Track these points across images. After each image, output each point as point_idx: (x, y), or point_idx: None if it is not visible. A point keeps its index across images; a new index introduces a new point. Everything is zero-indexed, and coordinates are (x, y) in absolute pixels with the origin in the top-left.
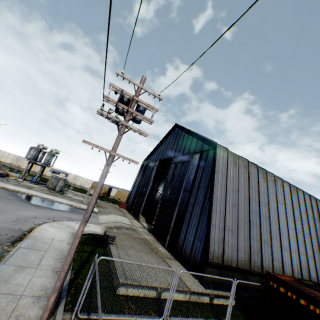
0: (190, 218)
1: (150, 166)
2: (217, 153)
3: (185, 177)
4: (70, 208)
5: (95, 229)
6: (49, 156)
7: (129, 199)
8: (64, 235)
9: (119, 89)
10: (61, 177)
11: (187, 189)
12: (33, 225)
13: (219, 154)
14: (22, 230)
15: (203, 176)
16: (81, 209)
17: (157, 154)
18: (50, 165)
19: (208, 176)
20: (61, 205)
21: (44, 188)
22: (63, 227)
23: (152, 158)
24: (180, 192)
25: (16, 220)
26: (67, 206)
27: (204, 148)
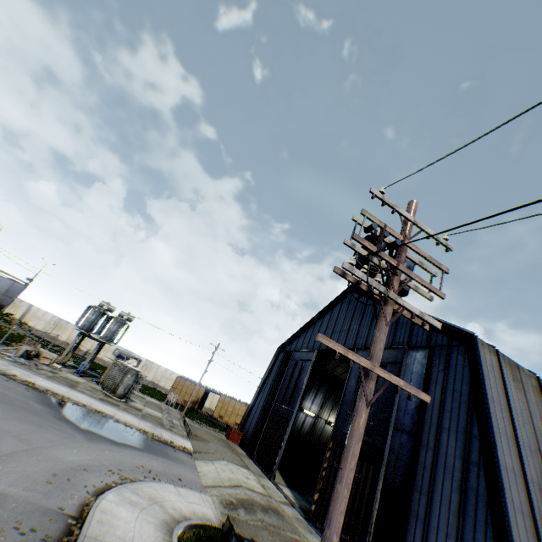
0: (429, 507)
1: (296, 359)
2: (479, 356)
3: (395, 398)
4: (144, 438)
5: (203, 506)
6: (116, 324)
7: (247, 422)
8: (149, 531)
9: (379, 223)
10: (132, 367)
11: (404, 428)
12: (84, 493)
13: (483, 358)
14: (64, 513)
15: (446, 404)
16: (163, 443)
17: (312, 337)
18: (113, 341)
19: (463, 405)
20: (128, 431)
21: (95, 385)
22: (143, 501)
23: (299, 344)
24: (387, 431)
25: (52, 477)
26: (138, 433)
27: (436, 340)
